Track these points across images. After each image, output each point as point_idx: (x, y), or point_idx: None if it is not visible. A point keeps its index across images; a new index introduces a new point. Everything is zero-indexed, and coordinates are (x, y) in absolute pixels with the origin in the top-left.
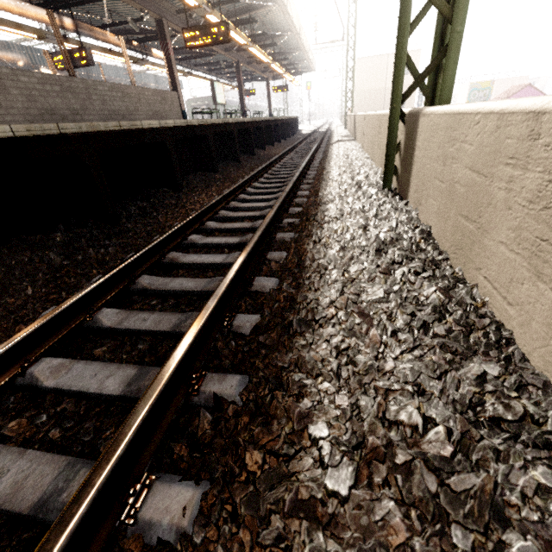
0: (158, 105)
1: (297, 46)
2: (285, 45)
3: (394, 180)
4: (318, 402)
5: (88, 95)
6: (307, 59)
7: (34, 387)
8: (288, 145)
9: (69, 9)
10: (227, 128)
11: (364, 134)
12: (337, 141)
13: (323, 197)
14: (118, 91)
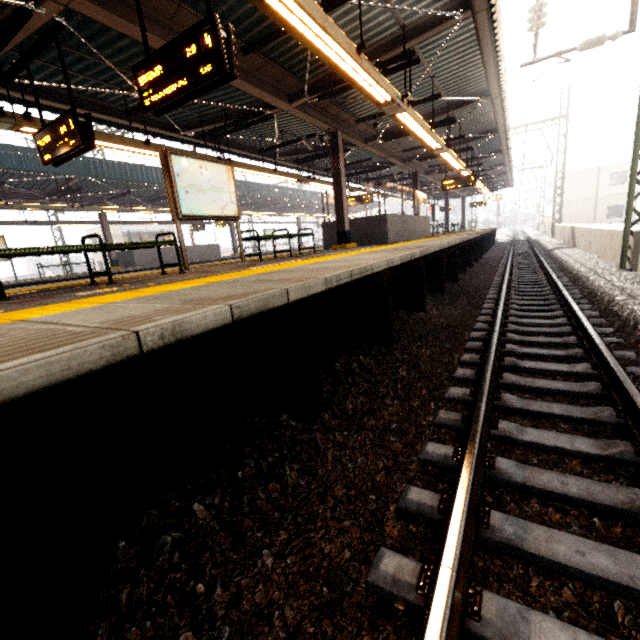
0: (423, 226)
1: (501, 171)
2: (491, 172)
3: (627, 264)
4: (616, 296)
5: (406, 223)
6: (508, 179)
7: (513, 304)
8: (498, 251)
9: (367, 174)
10: (476, 239)
11: (590, 242)
12: (555, 247)
13: (578, 273)
14: (413, 220)
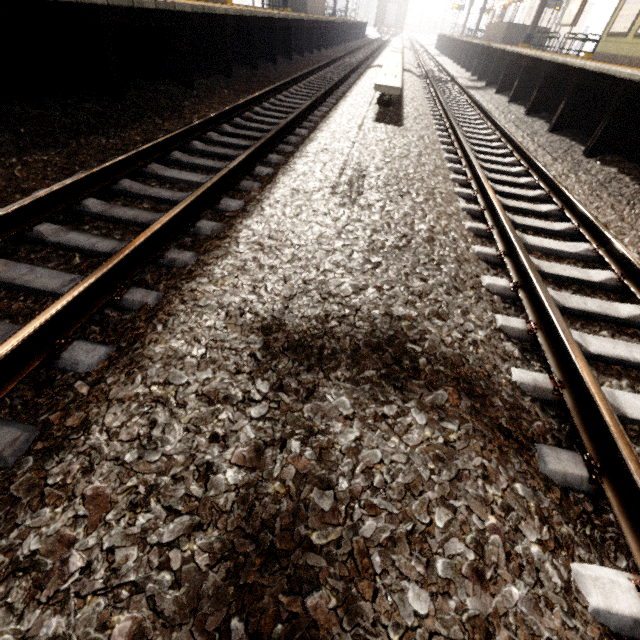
0: None
1: None
2: None
3: None
4: None
5: None
6: None
7: None
8: None
9: None
10: None
11: None
12: None
13: None
14: None
